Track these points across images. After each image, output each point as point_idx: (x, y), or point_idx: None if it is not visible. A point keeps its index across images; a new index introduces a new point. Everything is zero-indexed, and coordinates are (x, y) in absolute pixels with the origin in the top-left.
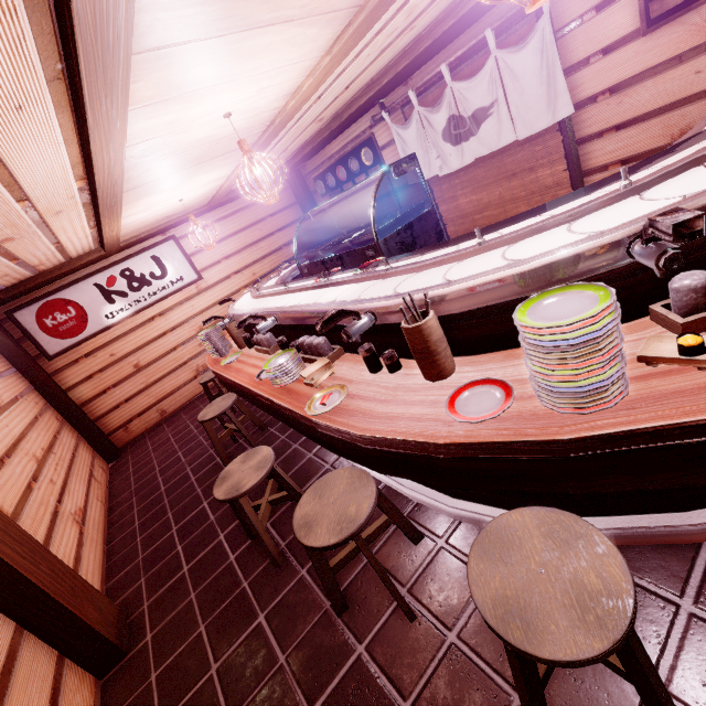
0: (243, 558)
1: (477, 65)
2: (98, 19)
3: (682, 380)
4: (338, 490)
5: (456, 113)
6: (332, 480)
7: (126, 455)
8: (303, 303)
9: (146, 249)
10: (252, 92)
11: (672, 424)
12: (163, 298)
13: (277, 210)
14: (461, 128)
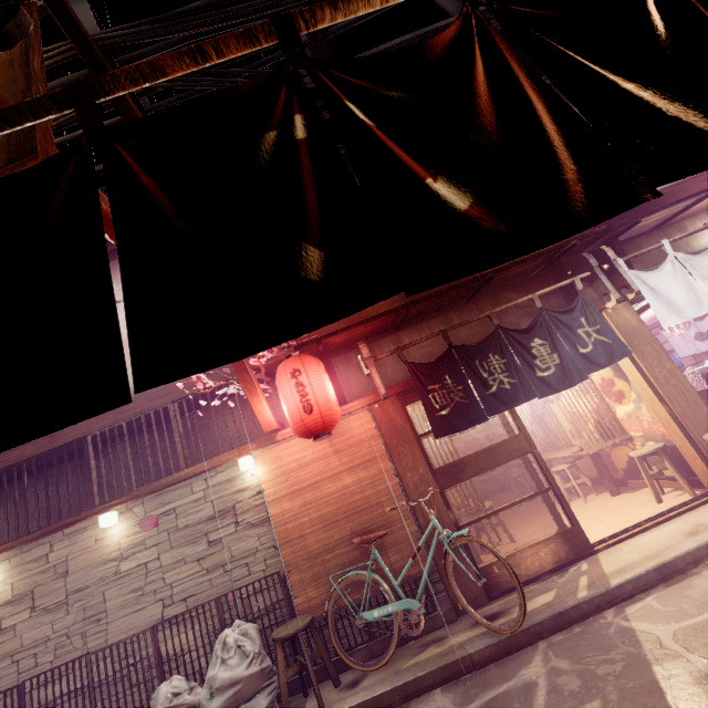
0: None
1: (704, 316)
2: None
3: None
4: None
5: (698, 331)
6: None
7: None
8: None
9: None
10: None
11: None
12: None
13: None
14: (702, 336)
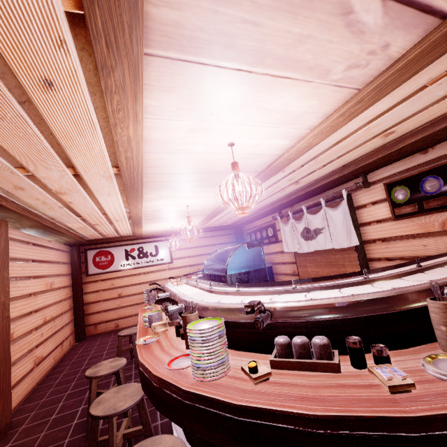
0: (78, 425)
1: (319, 210)
2: (131, 184)
3: (244, 384)
4: (126, 392)
5: (307, 226)
6: (129, 386)
7: (86, 341)
8: (179, 291)
9: (154, 241)
10: (200, 200)
11: (216, 398)
12: (150, 266)
13: (224, 242)
14: (309, 234)
